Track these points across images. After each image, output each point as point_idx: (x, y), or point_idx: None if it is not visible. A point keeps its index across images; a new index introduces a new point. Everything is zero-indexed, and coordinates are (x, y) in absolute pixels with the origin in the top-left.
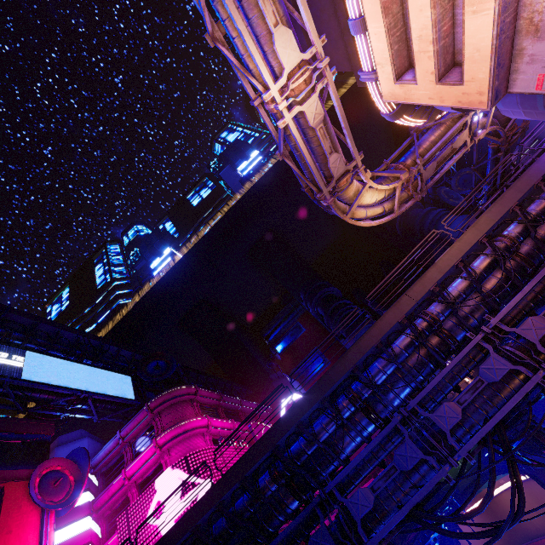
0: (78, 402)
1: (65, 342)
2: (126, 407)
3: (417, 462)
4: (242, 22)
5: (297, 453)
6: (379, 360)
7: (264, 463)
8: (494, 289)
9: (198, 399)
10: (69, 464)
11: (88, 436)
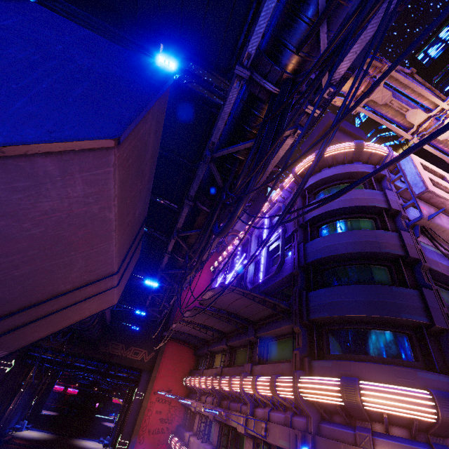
0: None
1: None
2: None
3: None
4: None
5: None
6: None
7: None
8: None
9: None
10: None
11: None
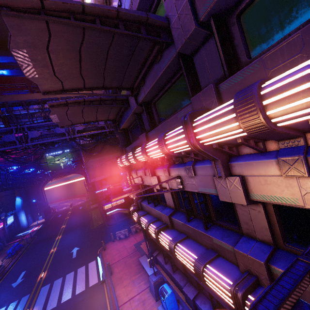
0: None
1: None
2: None
3: (13, 141)
4: None
5: None
6: (21, 107)
7: None
8: None
9: None
10: None
11: None
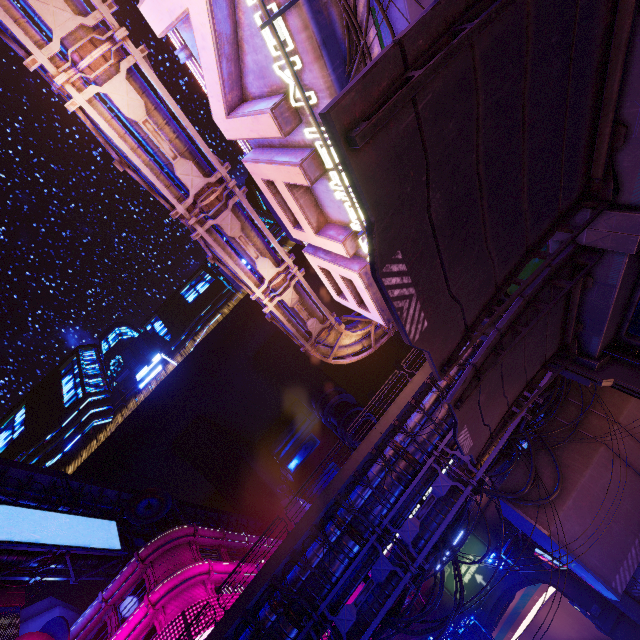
0: (53, 560)
1: (39, 488)
2: (110, 560)
3: (390, 574)
4: (233, 263)
5: (293, 580)
6: (358, 486)
7: (264, 595)
8: (443, 417)
9: (198, 541)
10: (45, 639)
11: (59, 605)
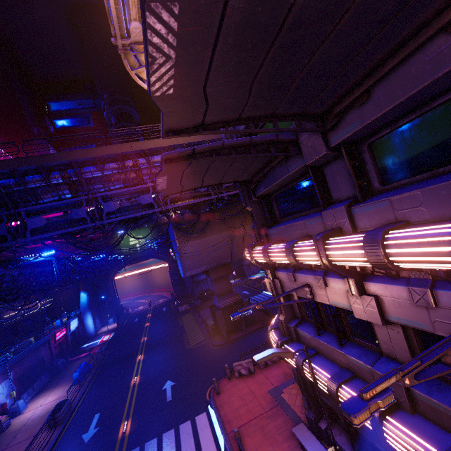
0: None
1: None
2: None
3: (82, 218)
4: None
5: (5, 185)
6: (94, 166)
7: None
8: None
9: None
10: None
11: None
